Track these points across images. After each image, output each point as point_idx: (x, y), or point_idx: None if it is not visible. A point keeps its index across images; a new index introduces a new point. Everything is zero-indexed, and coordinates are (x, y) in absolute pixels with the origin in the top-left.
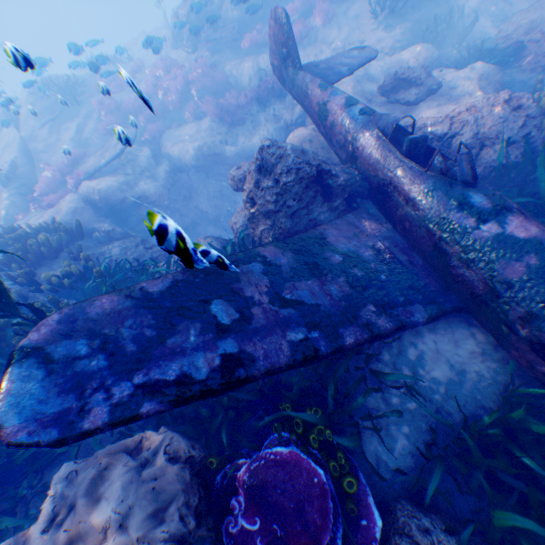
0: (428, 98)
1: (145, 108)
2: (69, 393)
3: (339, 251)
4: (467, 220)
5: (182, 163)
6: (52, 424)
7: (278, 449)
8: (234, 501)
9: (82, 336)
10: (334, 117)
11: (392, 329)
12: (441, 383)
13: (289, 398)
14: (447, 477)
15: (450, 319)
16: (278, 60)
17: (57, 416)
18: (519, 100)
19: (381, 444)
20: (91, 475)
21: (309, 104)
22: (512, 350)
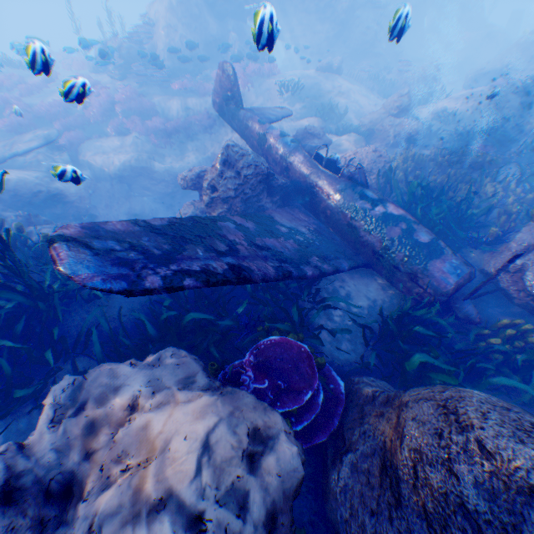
0: (325, 149)
1: (62, 115)
2: (121, 267)
3: (286, 227)
4: (367, 206)
5: (105, 172)
6: (118, 279)
7: (271, 337)
8: (243, 376)
9: (109, 240)
10: (271, 142)
11: (331, 270)
12: (362, 306)
13: (267, 316)
14: (375, 359)
15: (360, 272)
16: (221, 99)
17: (119, 276)
18: (380, 153)
19: (332, 346)
20: (104, 373)
21: (249, 132)
22: (397, 283)
